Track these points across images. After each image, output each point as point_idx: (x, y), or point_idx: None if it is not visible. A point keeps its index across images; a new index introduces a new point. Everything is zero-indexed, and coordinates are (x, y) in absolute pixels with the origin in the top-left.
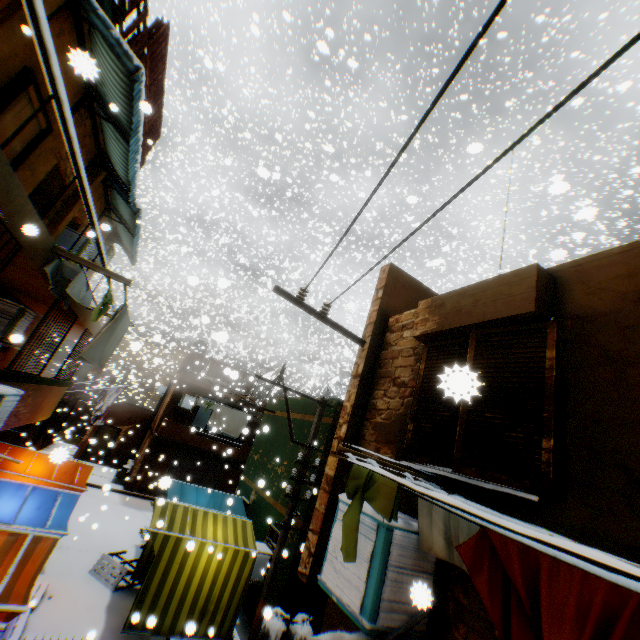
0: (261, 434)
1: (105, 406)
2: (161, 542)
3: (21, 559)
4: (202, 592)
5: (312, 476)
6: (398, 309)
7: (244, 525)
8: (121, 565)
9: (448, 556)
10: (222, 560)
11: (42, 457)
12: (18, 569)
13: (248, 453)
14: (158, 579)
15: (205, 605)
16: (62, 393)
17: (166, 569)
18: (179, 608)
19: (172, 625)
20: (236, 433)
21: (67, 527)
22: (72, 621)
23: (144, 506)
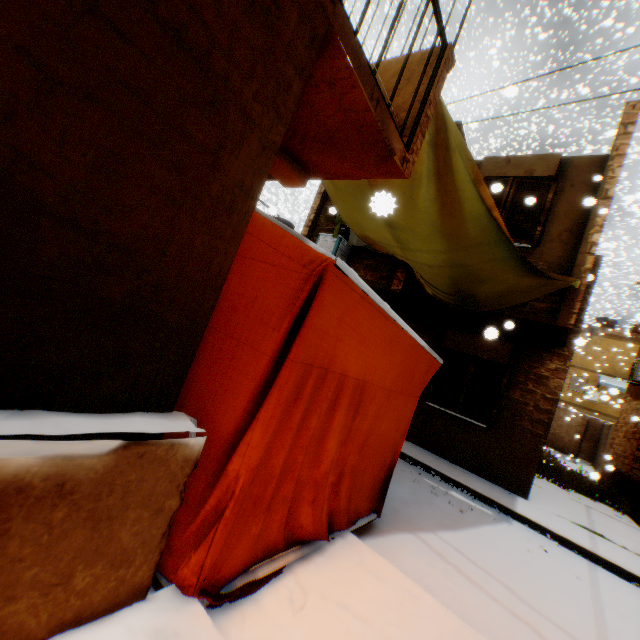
0: None
1: None
2: None
3: None
4: None
5: None
6: None
7: None
8: None
9: (357, 245)
10: None
11: None
12: None
13: None
14: None
15: None
16: None
17: None
18: None
19: None
20: None
21: None
22: None
23: None
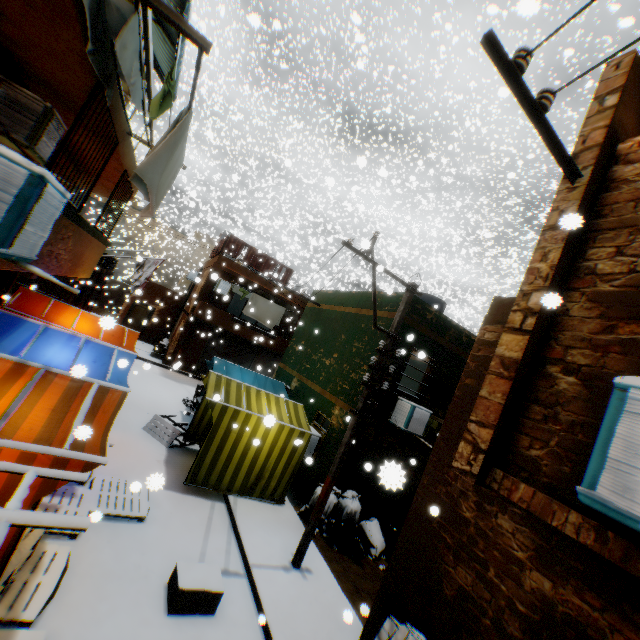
0: (303, 326)
1: (143, 277)
2: (219, 412)
3: (89, 408)
4: (258, 462)
5: (391, 368)
6: (628, 133)
7: (295, 408)
8: (173, 428)
9: None
10: (278, 437)
11: (87, 316)
12: (87, 419)
13: (282, 345)
14: (216, 445)
15: (260, 473)
16: (100, 251)
17: (224, 437)
18: (236, 472)
19: (230, 486)
20: (271, 324)
21: (126, 385)
22: (135, 470)
23: (182, 380)
